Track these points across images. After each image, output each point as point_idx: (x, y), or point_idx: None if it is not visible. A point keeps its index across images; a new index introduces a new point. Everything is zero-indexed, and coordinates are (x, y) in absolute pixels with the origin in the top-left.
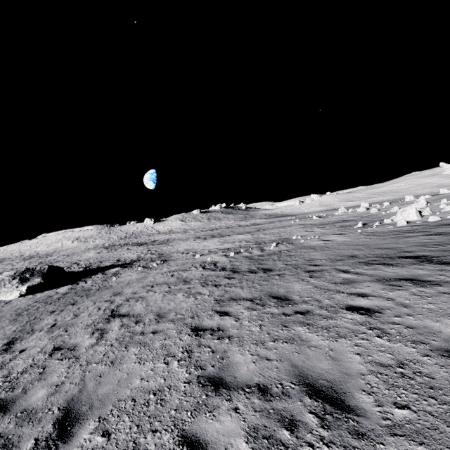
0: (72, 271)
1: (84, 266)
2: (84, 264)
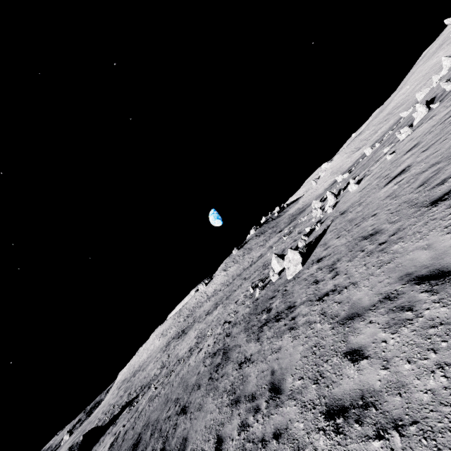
0: (114, 415)
1: (123, 404)
2: (126, 399)
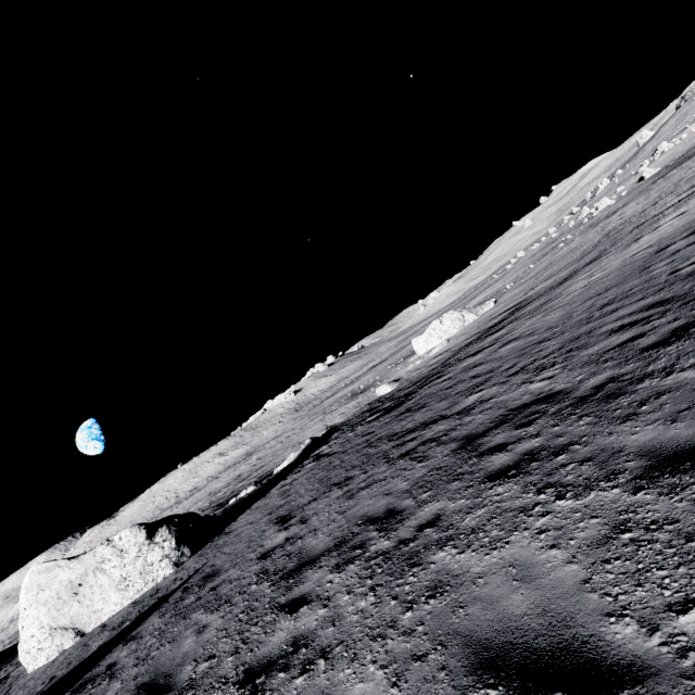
0: None
1: None
2: None
